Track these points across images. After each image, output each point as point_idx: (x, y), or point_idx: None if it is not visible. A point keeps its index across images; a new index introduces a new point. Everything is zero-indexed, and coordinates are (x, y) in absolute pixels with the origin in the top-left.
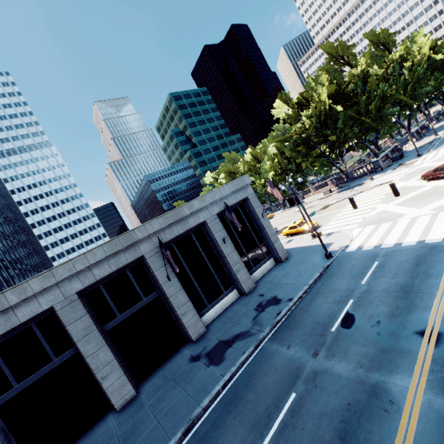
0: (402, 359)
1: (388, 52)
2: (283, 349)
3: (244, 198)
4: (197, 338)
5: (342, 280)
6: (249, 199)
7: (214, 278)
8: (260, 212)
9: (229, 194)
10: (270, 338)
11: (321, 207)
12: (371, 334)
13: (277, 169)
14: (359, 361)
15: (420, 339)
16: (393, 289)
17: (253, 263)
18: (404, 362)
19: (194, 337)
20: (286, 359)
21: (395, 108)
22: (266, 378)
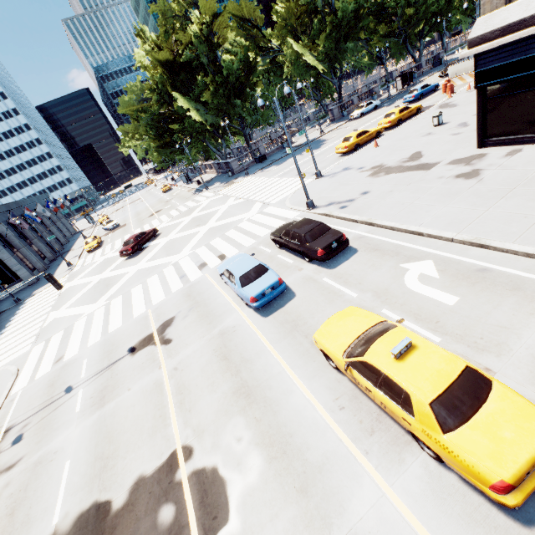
0: None
1: None
2: None
3: None
4: None
5: None
6: None
7: None
8: None
9: None
10: None
11: (157, 211)
12: None
13: None
14: None
15: None
16: None
17: None
18: None
19: None
20: None
21: (239, 101)
22: None
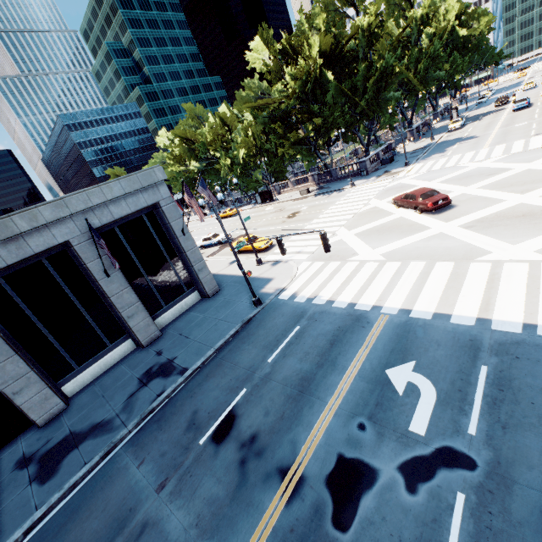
0: (245, 520)
1: (411, 4)
2: (133, 466)
3: (152, 203)
4: (46, 421)
5: (252, 349)
6: (161, 206)
7: (91, 327)
8: (179, 227)
9: (122, 197)
10: (130, 439)
11: (290, 214)
12: (235, 462)
13: (252, 147)
14: (200, 512)
15: (278, 485)
16: (292, 382)
17: (164, 300)
18: (244, 526)
19: (41, 420)
20: (127, 487)
21: (396, 94)
22: (86, 523)
